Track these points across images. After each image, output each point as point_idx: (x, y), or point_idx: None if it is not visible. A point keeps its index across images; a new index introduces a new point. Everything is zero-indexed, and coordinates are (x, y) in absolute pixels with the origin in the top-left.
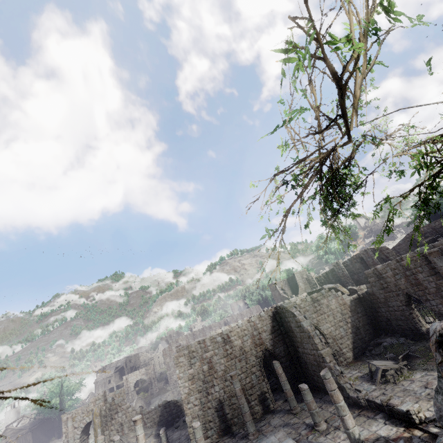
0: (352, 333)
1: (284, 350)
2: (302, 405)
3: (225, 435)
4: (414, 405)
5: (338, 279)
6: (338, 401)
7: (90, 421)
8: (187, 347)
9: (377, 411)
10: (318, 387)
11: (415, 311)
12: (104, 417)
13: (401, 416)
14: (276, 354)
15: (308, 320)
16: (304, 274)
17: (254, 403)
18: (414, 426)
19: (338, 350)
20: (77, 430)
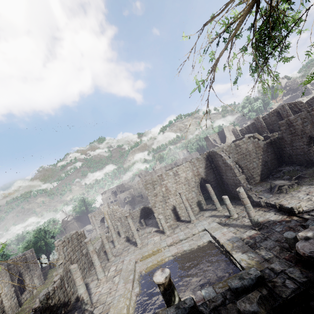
0: (262, 165)
1: (213, 178)
2: (223, 206)
3: (177, 221)
4: (297, 204)
5: (256, 130)
6: (246, 204)
7: (103, 216)
8: (151, 179)
9: (271, 208)
10: (234, 197)
11: (313, 148)
12: (110, 215)
13: (287, 210)
14: (208, 180)
15: (231, 158)
16: (230, 128)
17: (194, 206)
18: (294, 215)
19: (250, 176)
20: (98, 221)
